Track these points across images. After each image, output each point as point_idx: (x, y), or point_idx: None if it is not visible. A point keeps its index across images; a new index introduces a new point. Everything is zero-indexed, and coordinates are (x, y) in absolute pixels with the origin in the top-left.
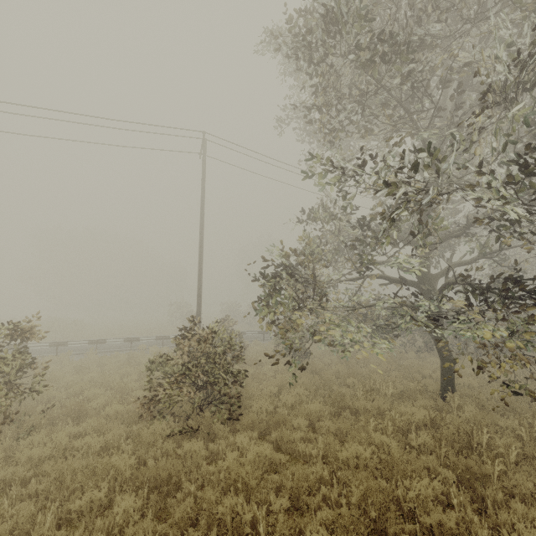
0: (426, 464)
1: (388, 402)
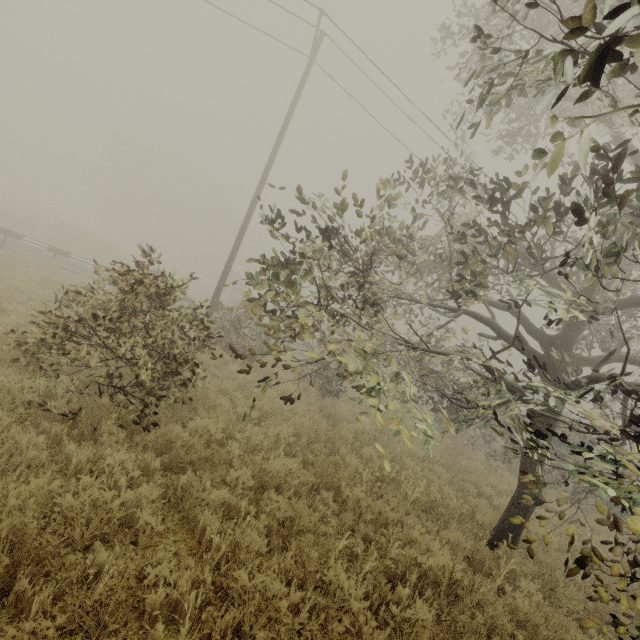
0: None
1: (402, 509)
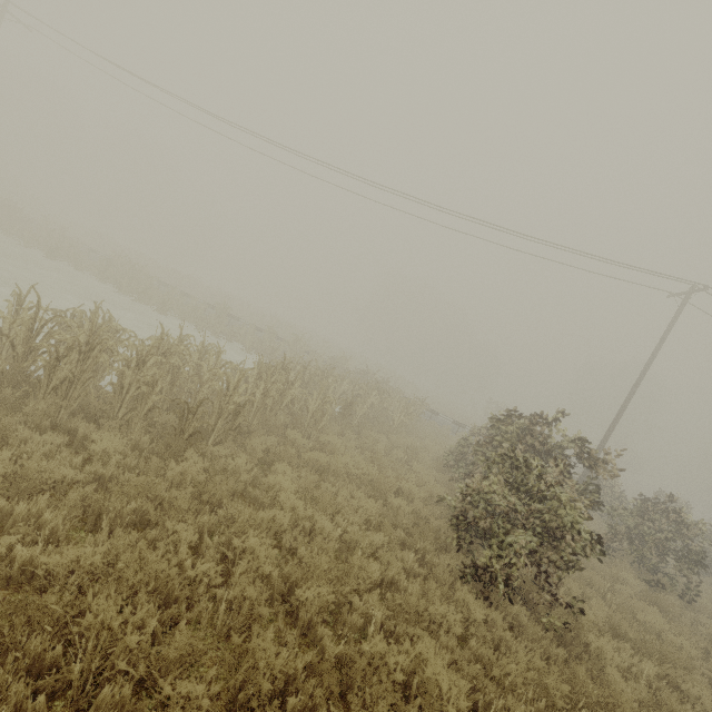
0: None
1: None
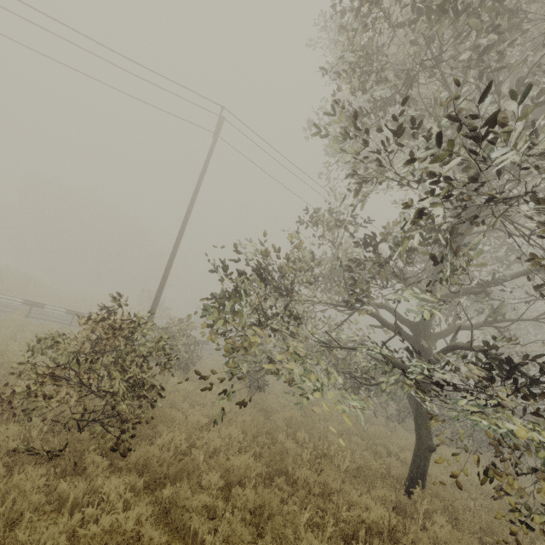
0: None
1: (338, 479)
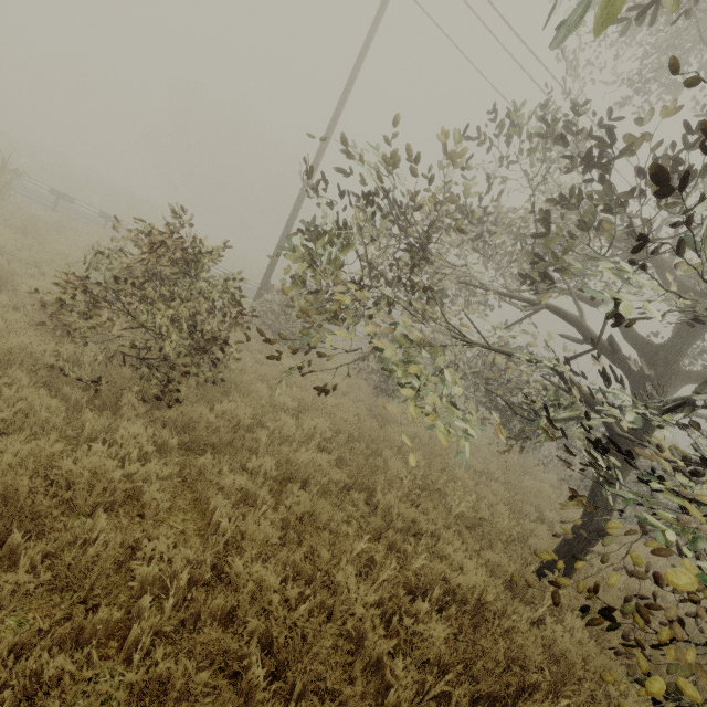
0: (394, 680)
1: (441, 522)
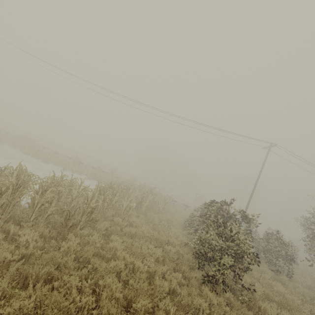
0: None
1: None
